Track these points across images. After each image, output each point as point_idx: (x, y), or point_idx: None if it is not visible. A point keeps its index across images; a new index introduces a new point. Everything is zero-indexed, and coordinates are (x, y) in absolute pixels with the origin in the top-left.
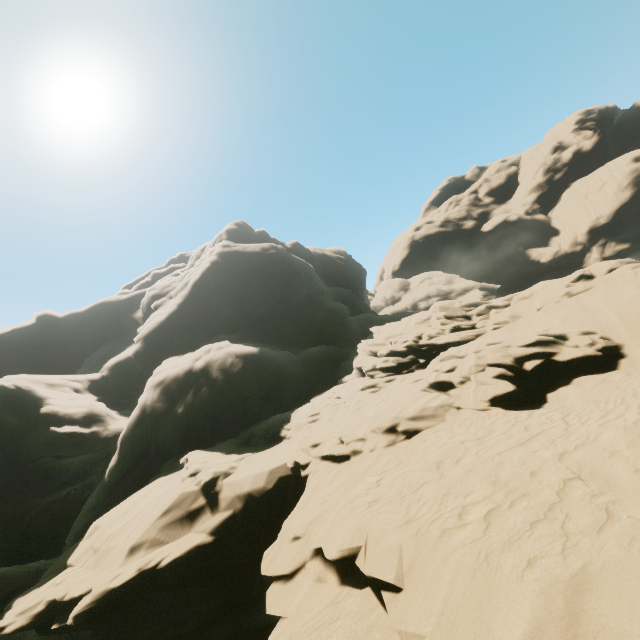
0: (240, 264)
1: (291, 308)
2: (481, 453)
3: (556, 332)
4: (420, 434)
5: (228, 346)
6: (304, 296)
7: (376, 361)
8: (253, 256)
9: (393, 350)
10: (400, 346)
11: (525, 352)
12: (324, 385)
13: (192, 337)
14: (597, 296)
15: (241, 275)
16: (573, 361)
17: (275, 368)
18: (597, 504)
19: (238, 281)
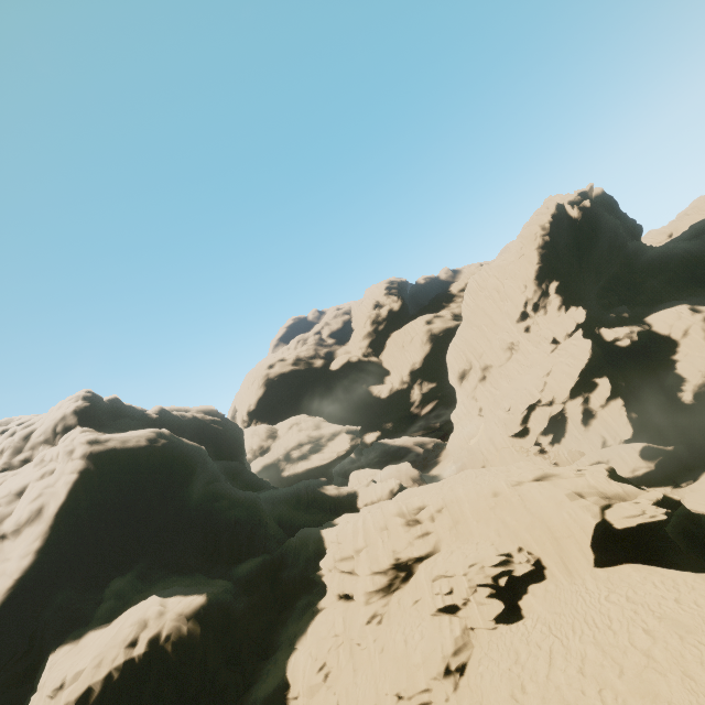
0: (122, 467)
1: (195, 511)
2: (535, 679)
3: (505, 552)
4: (469, 667)
5: (164, 605)
6: (203, 489)
7: (362, 583)
8: (139, 452)
9: (375, 568)
10: (378, 562)
11: (497, 572)
12: (275, 610)
13: (72, 600)
14: (507, 513)
15: (127, 482)
16: (523, 575)
17: (226, 613)
18: (621, 704)
19: (125, 492)
